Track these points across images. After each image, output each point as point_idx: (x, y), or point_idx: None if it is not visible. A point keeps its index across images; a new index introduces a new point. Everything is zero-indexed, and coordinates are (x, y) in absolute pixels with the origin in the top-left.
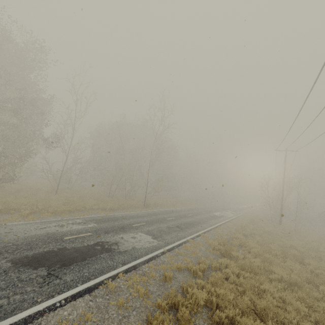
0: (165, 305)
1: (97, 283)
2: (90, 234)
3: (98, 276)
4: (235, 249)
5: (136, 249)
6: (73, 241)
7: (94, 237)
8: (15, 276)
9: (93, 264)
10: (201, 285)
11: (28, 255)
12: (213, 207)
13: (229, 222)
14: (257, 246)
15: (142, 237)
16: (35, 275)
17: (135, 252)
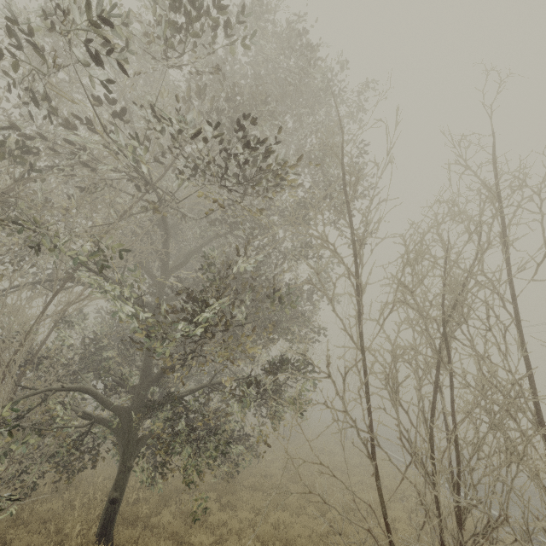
0: None
1: None
2: None
3: None
4: None
5: None
6: None
7: None
8: None
9: None
10: None
11: None
12: None
13: None
14: None
15: None
16: None
17: None
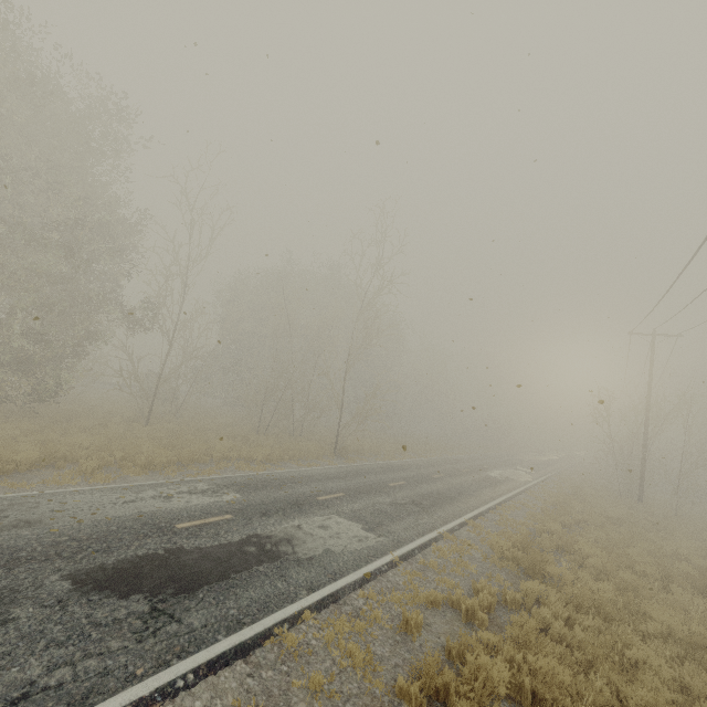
0: (418, 694)
1: (258, 634)
2: (230, 517)
3: (260, 617)
4: (551, 559)
5: (334, 553)
6: (196, 533)
7: (240, 524)
8: (84, 613)
9: (244, 588)
10: (491, 644)
11: (105, 564)
12: (483, 458)
13: (524, 494)
14: (600, 553)
15: (343, 527)
16: (124, 613)
17: (331, 561)
